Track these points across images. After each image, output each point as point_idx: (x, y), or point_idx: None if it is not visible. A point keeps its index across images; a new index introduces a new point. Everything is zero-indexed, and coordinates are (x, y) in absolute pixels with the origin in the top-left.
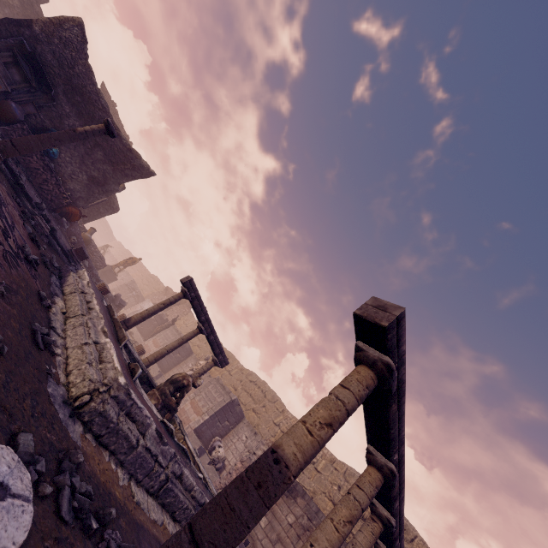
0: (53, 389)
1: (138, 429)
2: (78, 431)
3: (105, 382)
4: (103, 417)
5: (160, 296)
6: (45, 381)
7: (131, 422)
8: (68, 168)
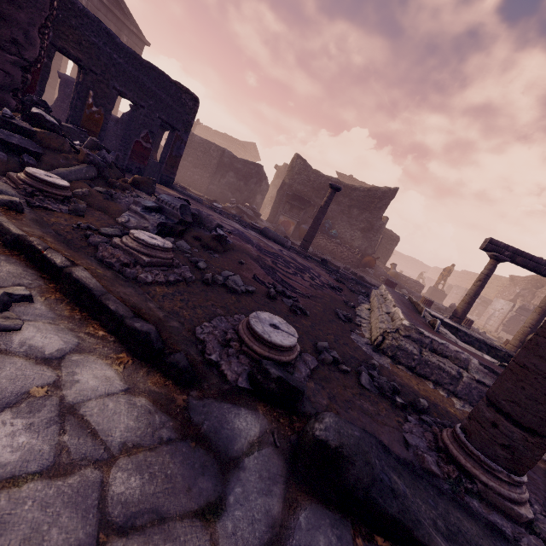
0: (356, 337)
1: (454, 364)
2: (386, 361)
3: (393, 328)
4: (402, 351)
5: (509, 290)
6: (348, 334)
7: (441, 357)
8: (347, 235)
